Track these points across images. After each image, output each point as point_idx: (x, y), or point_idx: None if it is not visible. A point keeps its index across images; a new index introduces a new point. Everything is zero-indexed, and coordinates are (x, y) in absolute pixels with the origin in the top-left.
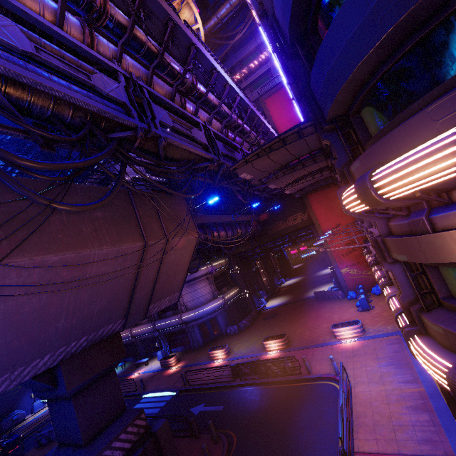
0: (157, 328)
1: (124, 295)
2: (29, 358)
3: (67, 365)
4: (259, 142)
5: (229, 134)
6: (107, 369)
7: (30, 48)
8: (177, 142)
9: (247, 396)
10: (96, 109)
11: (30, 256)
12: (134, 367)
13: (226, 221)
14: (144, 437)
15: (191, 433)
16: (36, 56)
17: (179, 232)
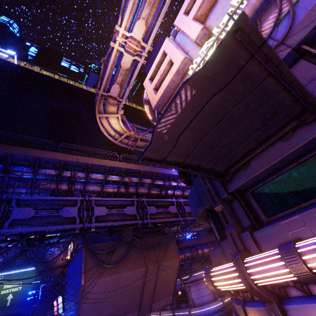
0: None
1: (137, 296)
2: None
3: None
4: None
5: None
6: None
7: (107, 212)
8: (157, 221)
9: None
10: (123, 224)
11: (101, 278)
12: None
13: (209, 241)
14: None
15: None
16: (109, 213)
17: (166, 259)
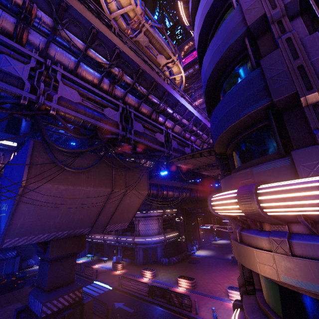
0: (118, 241)
1: (93, 215)
2: (38, 232)
3: (53, 243)
4: (209, 142)
5: (186, 135)
6: (72, 253)
7: (80, 100)
8: (141, 141)
9: (150, 311)
10: (100, 125)
11: (53, 184)
12: (98, 260)
13: (175, 185)
14: (77, 303)
15: (106, 317)
16: (81, 103)
17: (135, 187)
